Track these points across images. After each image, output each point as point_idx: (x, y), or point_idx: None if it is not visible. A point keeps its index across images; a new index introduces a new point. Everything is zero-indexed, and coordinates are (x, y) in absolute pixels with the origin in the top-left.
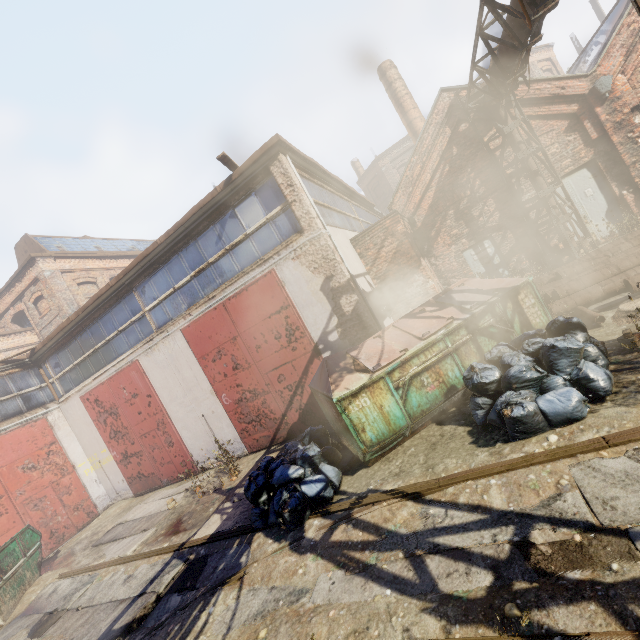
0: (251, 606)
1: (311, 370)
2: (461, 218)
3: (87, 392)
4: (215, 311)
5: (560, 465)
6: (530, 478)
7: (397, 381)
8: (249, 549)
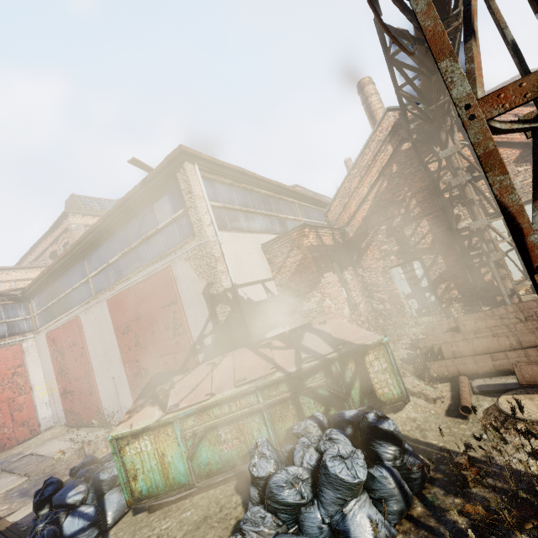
0: None
1: (188, 366)
2: (392, 235)
3: (49, 331)
4: (128, 291)
5: None
6: None
7: (188, 430)
8: None
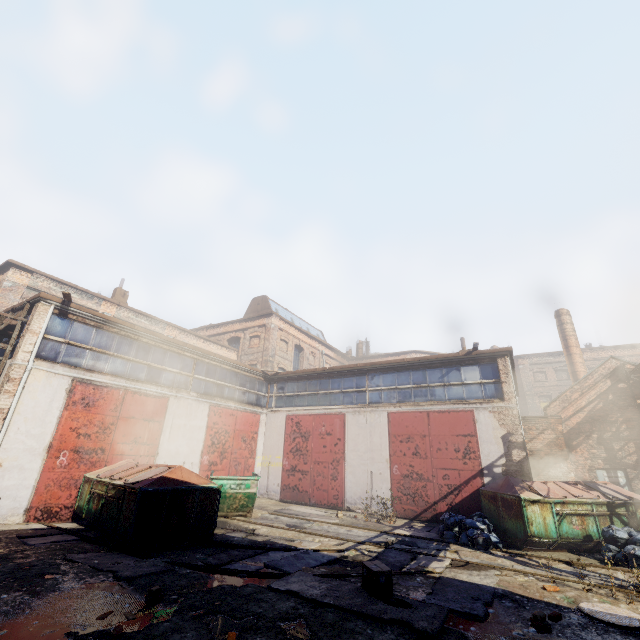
0: (472, 560)
1: (471, 483)
2: (602, 444)
3: (295, 414)
4: (419, 413)
5: None
6: None
7: (557, 510)
8: (449, 547)
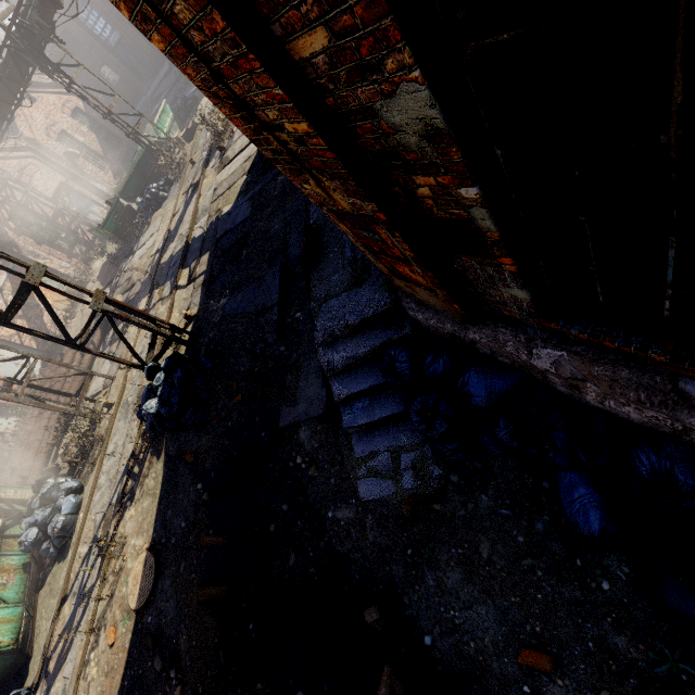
0: None
1: None
2: None
3: None
4: None
5: (89, 516)
6: (86, 531)
7: None
8: None
